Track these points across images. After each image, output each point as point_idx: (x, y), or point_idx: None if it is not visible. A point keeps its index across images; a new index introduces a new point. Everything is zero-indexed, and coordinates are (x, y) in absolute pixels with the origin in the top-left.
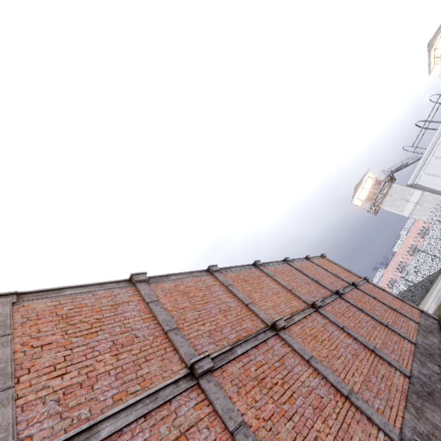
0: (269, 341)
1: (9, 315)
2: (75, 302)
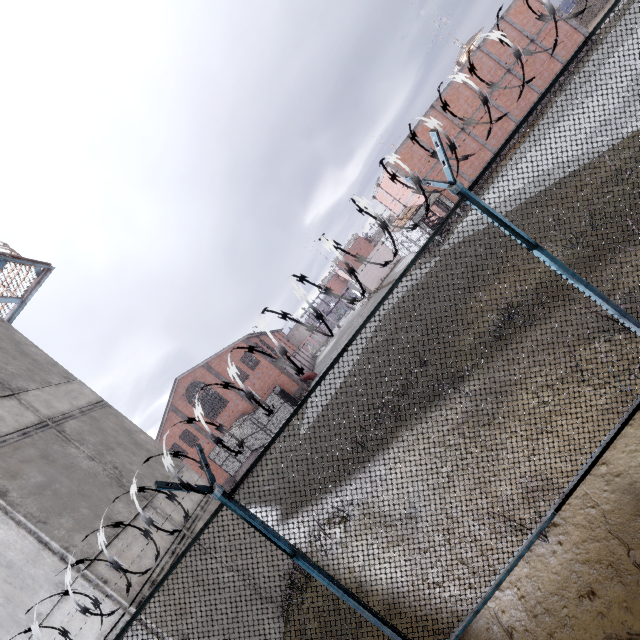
0: (460, 136)
1: (395, 165)
2: (401, 154)
